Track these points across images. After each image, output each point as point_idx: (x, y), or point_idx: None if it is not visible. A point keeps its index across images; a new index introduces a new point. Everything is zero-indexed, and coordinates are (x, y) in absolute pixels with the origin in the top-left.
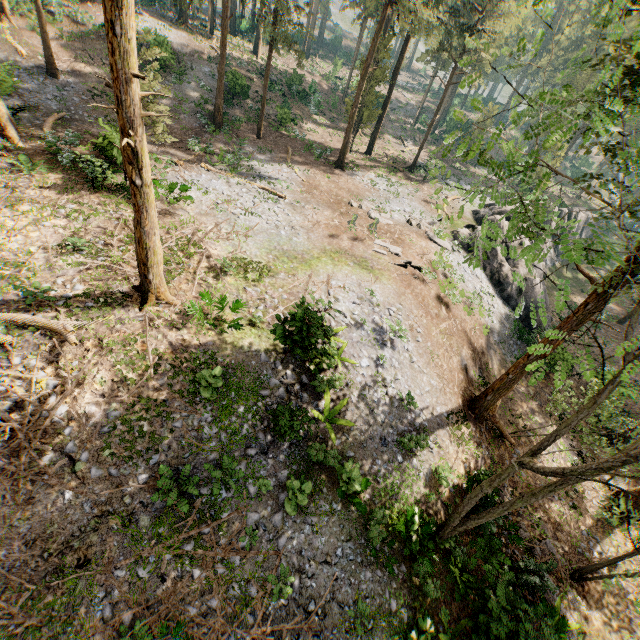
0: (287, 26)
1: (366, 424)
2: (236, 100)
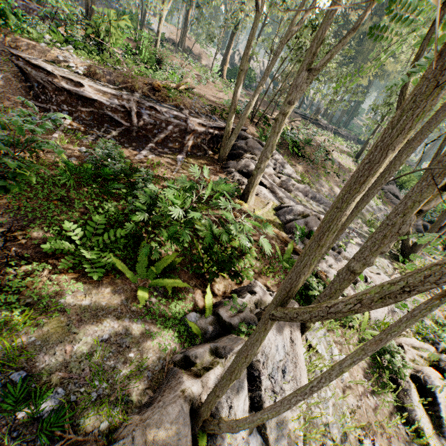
0: None
1: None
2: None
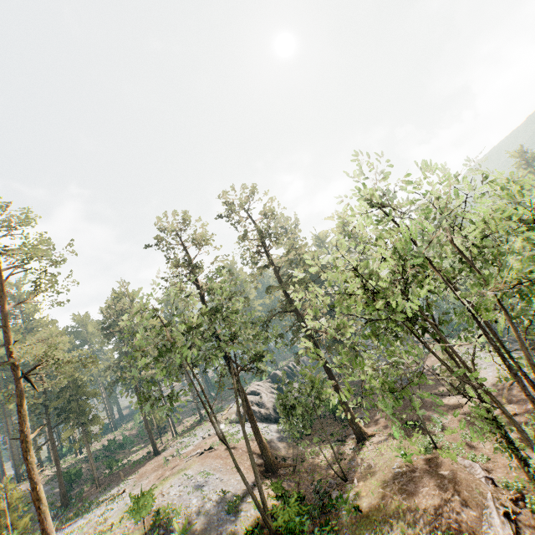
0: (91, 423)
1: (206, 520)
2: (74, 485)
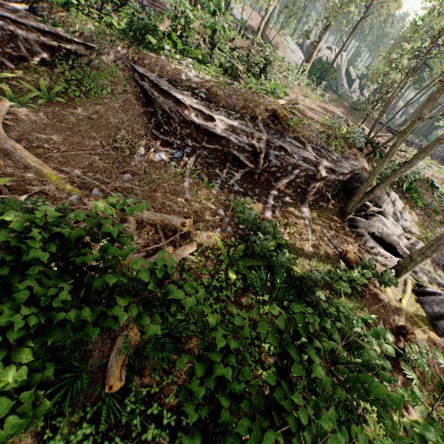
0: None
1: None
2: None
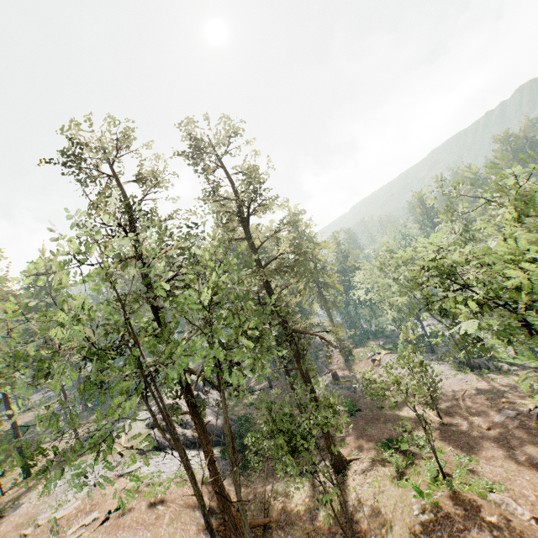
0: None
1: None
2: None
